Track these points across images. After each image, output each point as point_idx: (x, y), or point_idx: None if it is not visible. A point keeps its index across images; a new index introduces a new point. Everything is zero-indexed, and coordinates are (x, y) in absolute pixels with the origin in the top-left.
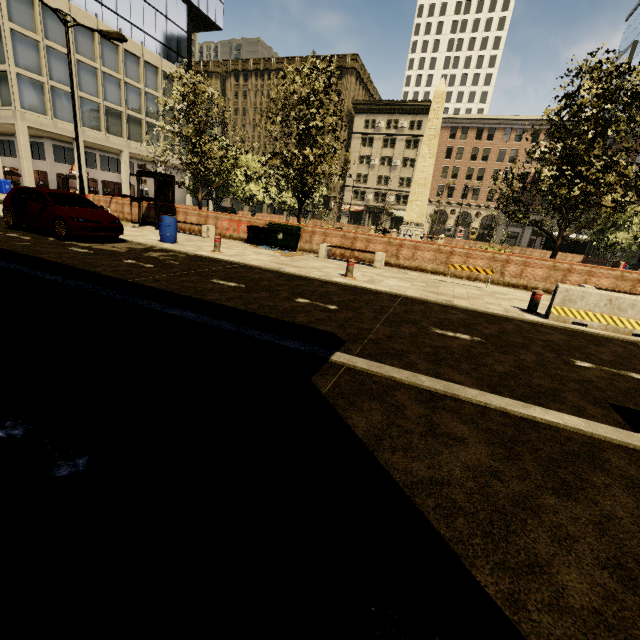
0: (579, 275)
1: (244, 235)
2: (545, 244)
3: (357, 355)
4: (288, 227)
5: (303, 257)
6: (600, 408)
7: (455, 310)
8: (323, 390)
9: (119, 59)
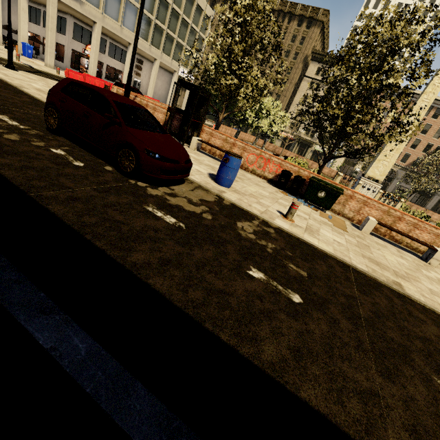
0: None
1: (269, 174)
2: None
3: None
4: (335, 189)
5: (352, 230)
6: None
7: None
8: None
9: None
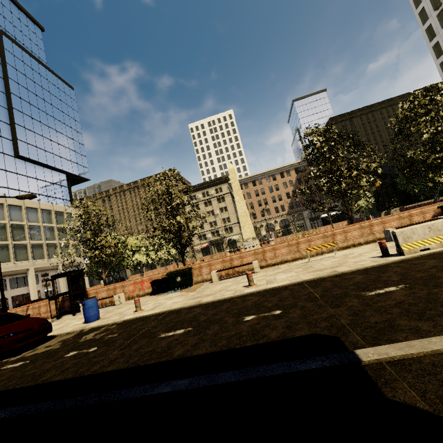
0: (378, 225)
1: (148, 290)
2: (323, 222)
3: (368, 344)
4: (182, 270)
5: (203, 287)
6: None
7: (348, 275)
8: (423, 406)
9: (22, 213)
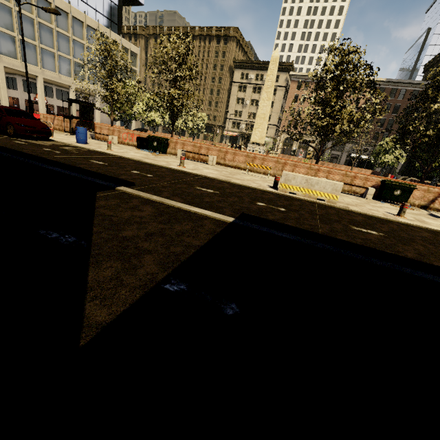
0: (323, 173)
1: (136, 143)
2: (349, 162)
3: (134, 189)
4: (159, 138)
5: (166, 157)
6: (234, 213)
7: (227, 183)
8: (98, 195)
9: (69, 23)
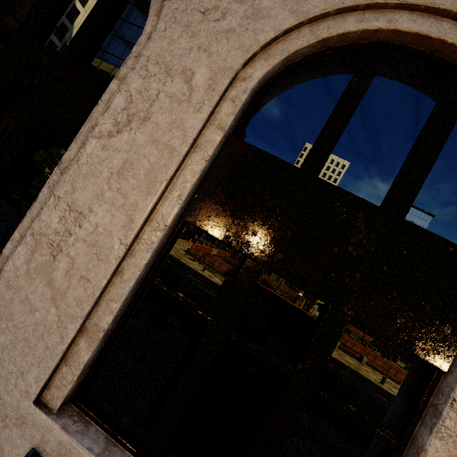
0: None
1: None
2: (357, 325)
3: None
4: None
5: None
6: None
7: None
8: None
9: None
